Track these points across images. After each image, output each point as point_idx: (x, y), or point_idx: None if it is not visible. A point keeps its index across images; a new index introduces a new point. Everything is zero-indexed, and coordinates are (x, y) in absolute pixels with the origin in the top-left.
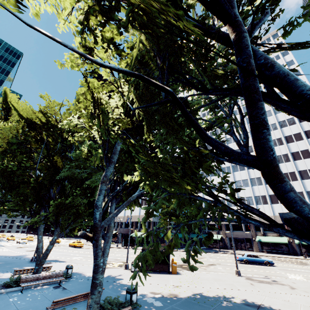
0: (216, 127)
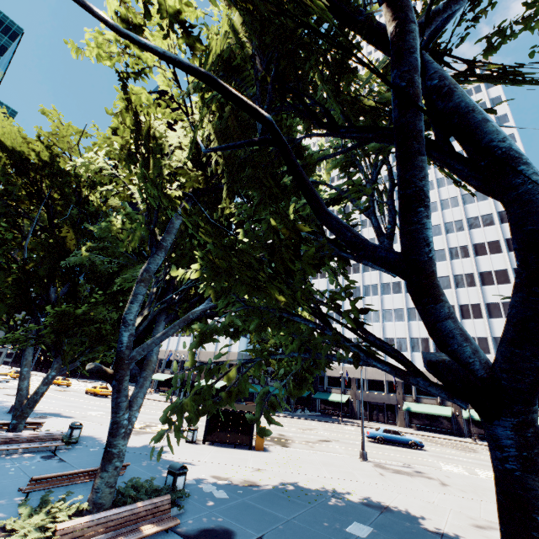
0: (347, 200)
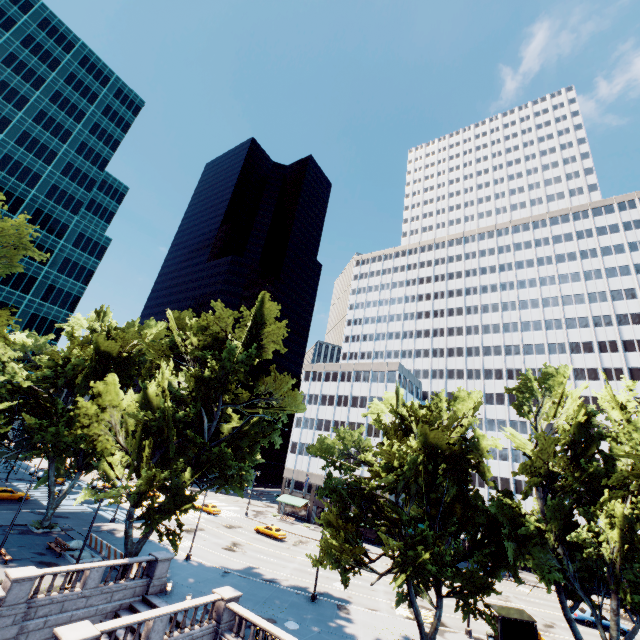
0: None
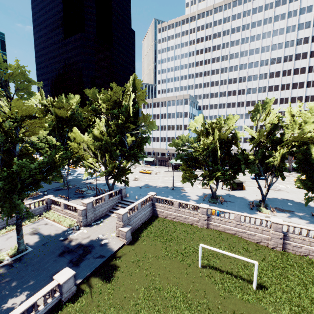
0: None
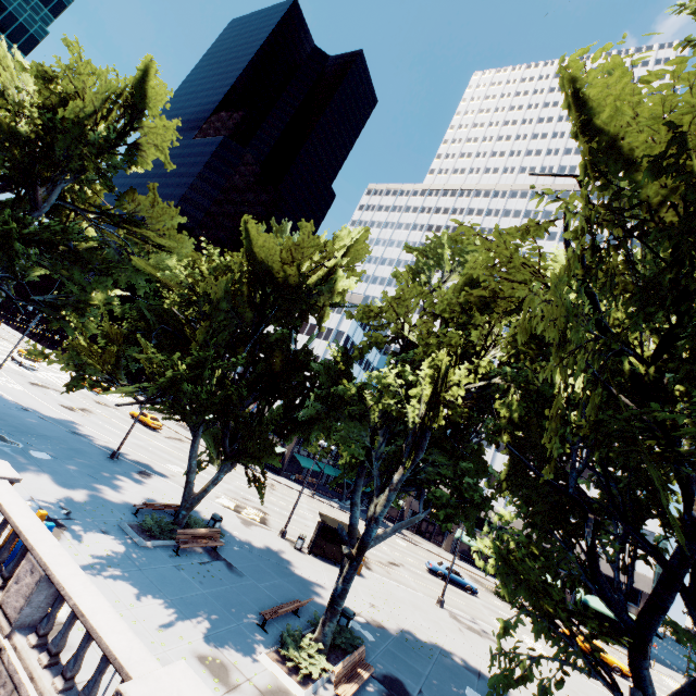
0: (602, 543)
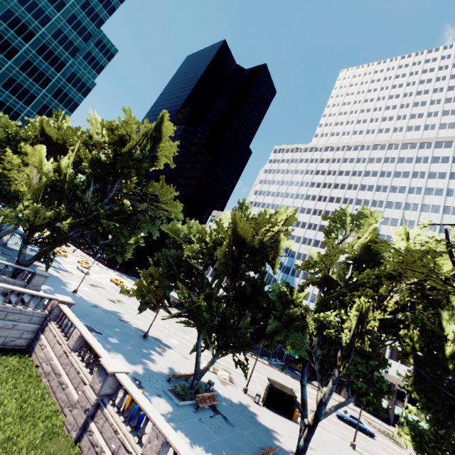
0: None
